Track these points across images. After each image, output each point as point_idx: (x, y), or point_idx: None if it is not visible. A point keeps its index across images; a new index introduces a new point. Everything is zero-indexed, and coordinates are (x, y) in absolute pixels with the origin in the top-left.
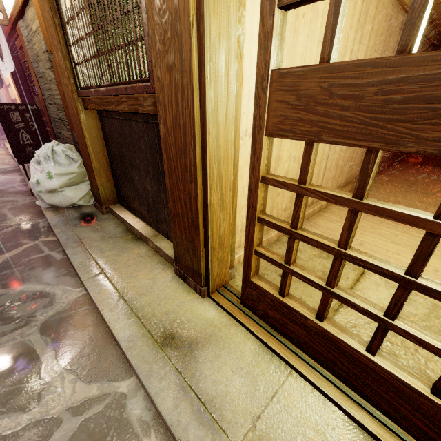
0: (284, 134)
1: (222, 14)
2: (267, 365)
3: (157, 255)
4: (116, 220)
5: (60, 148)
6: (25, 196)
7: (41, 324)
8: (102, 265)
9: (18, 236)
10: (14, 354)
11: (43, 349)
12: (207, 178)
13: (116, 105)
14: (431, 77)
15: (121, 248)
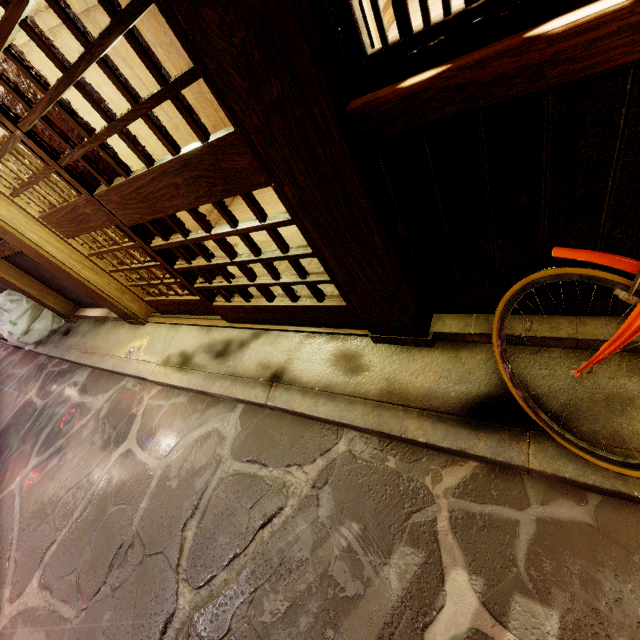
0: (70, 237)
1: (0, 202)
2: (172, 331)
3: (118, 322)
4: (87, 321)
5: (1, 299)
6: (15, 354)
7: (77, 394)
8: (89, 349)
9: (34, 376)
10: (72, 409)
11: (83, 399)
12: (72, 269)
13: (3, 253)
14: (68, 213)
15: (96, 334)
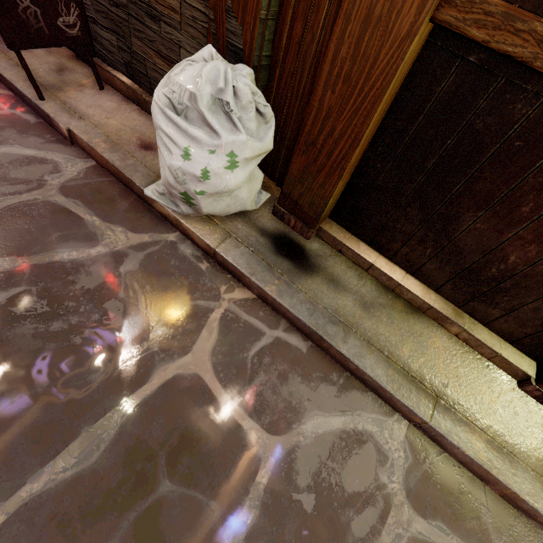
0: None
1: None
2: None
3: (470, 350)
4: (344, 259)
5: (247, 84)
6: (55, 146)
7: (407, 499)
8: (423, 381)
9: (174, 288)
10: None
11: None
12: None
13: None
14: None
15: (412, 335)
